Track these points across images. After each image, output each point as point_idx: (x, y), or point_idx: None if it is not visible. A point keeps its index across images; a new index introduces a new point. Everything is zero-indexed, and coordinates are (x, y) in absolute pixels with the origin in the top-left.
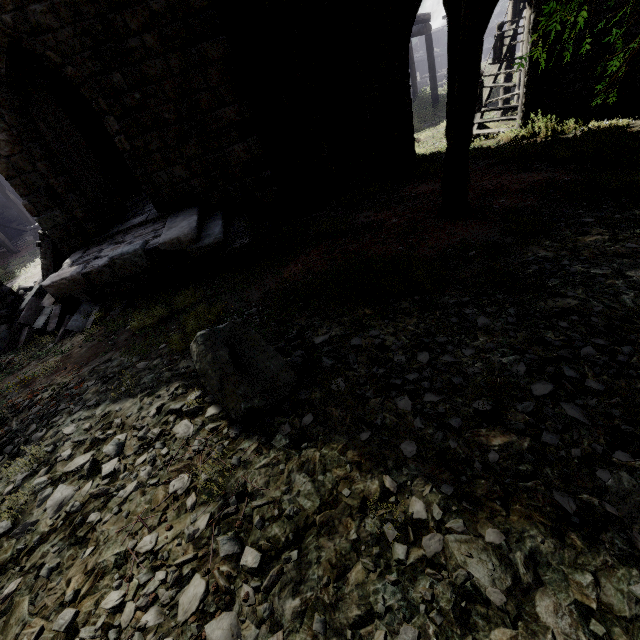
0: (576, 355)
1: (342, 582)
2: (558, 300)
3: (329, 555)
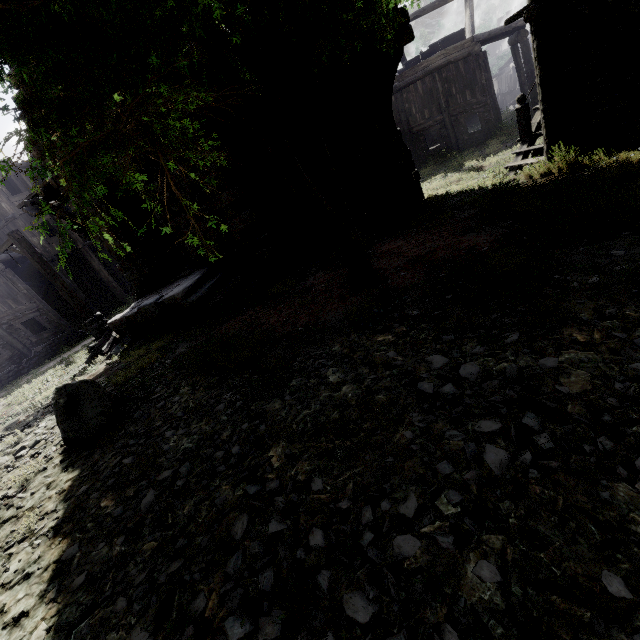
0: (212, 456)
1: None
2: (275, 401)
3: (2, 534)
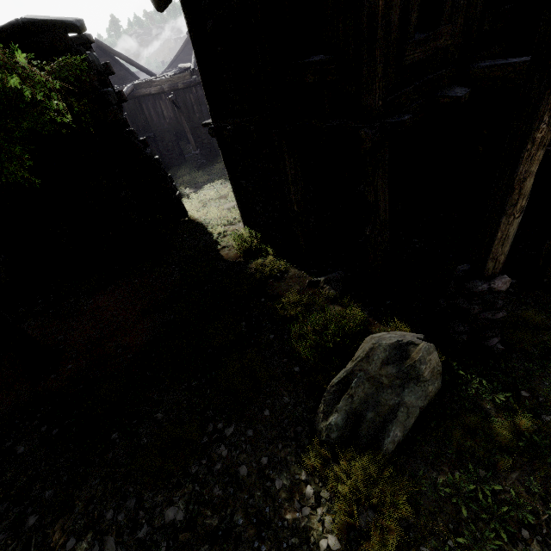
0: None
1: None
2: None
3: None
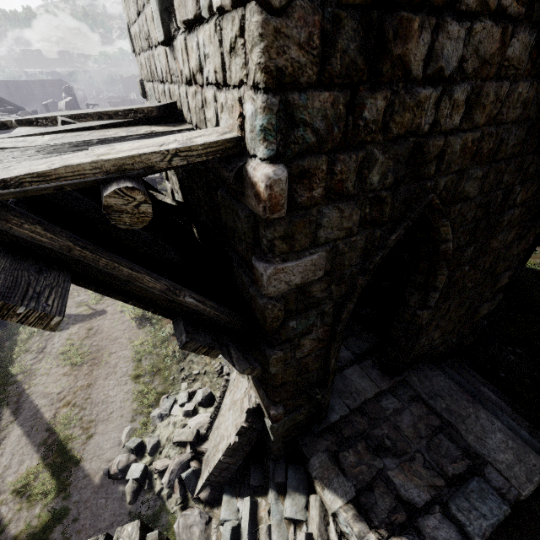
0: None
1: None
2: None
3: None
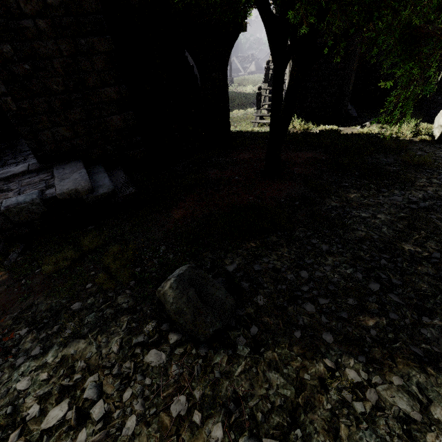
0: (379, 265)
1: (337, 440)
2: (355, 232)
3: (320, 424)
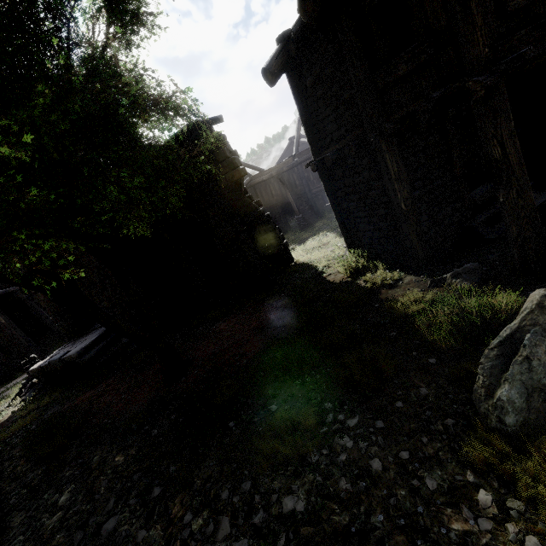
0: None
1: None
2: (22, 515)
3: None
